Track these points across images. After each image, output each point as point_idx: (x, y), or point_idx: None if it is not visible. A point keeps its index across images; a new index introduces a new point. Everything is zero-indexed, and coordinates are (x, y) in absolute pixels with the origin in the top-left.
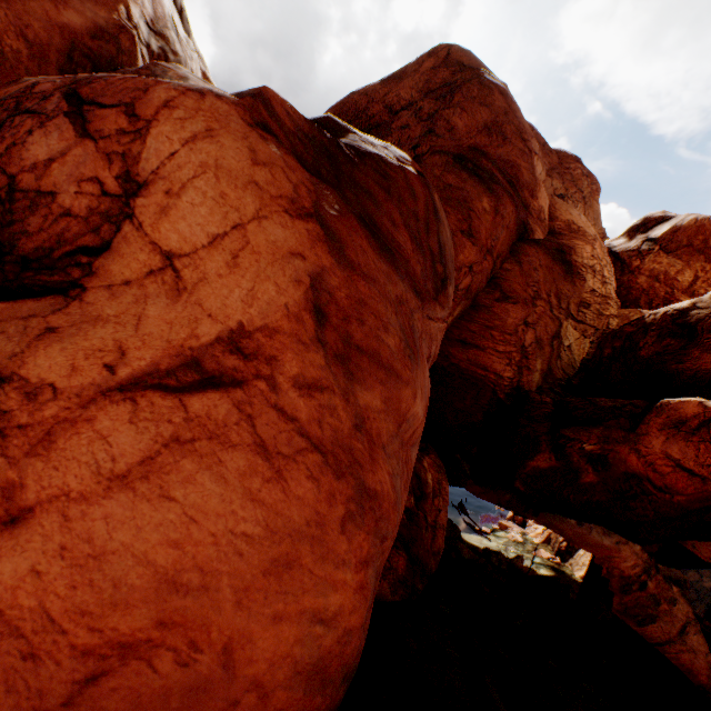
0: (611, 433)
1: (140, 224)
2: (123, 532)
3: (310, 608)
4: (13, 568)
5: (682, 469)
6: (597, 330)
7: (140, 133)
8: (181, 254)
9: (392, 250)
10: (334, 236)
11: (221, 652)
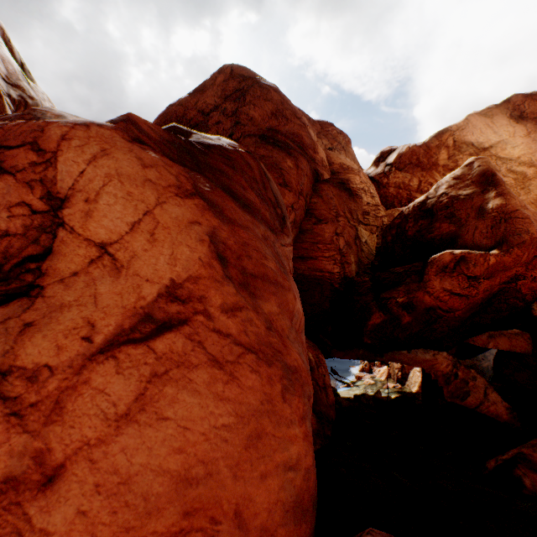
0: (410, 287)
1: (72, 228)
2: (139, 456)
3: (281, 461)
4: (62, 517)
5: (454, 294)
6: (378, 227)
7: (50, 162)
8: (111, 242)
9: (249, 206)
10: (214, 204)
11: (234, 517)
